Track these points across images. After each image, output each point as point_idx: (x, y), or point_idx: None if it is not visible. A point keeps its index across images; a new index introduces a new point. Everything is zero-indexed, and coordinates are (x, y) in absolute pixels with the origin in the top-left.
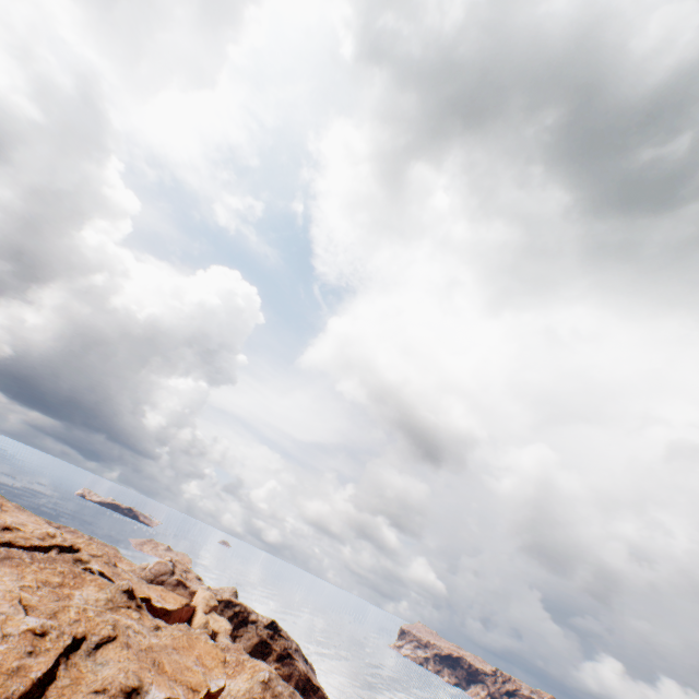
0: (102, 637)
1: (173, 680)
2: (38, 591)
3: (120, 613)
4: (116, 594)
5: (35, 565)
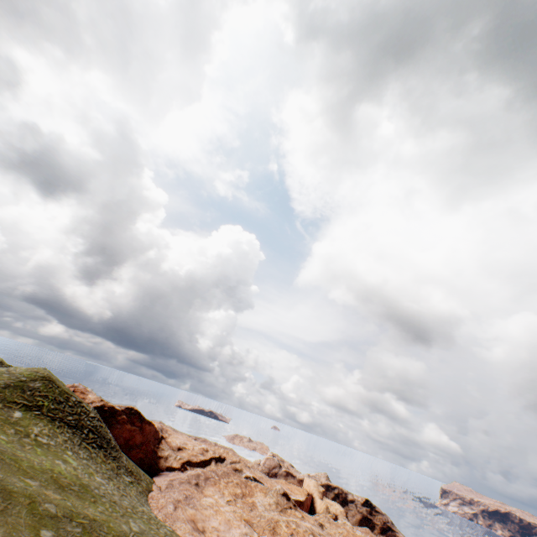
0: None
1: None
2: (236, 503)
3: (288, 514)
4: (278, 498)
5: (222, 481)
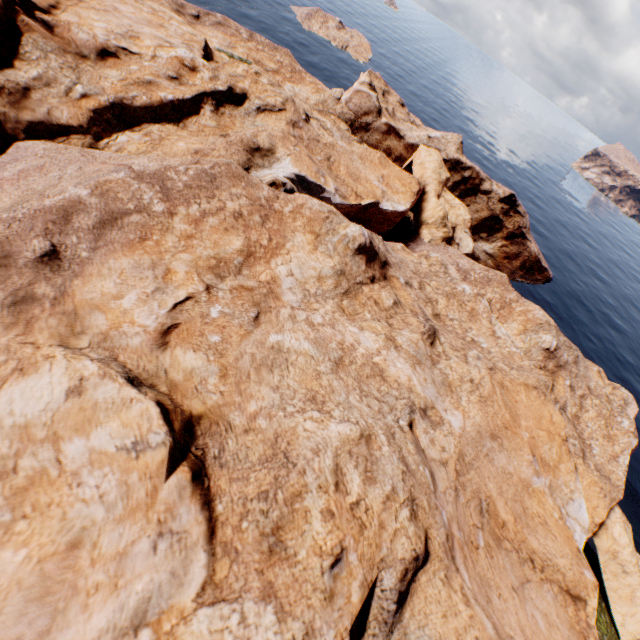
0: (399, 569)
1: (525, 563)
2: (211, 305)
3: (363, 301)
4: (345, 259)
5: (178, 217)
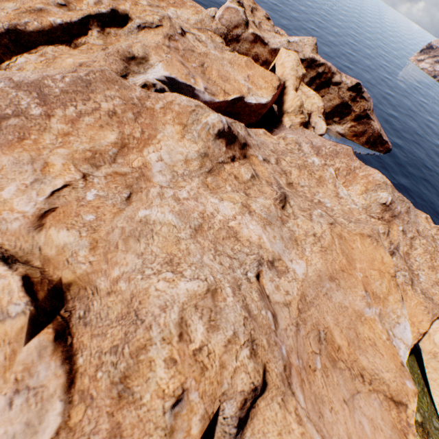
0: (239, 399)
1: (356, 378)
2: (87, 190)
3: (225, 177)
4: (208, 143)
5: (56, 118)
